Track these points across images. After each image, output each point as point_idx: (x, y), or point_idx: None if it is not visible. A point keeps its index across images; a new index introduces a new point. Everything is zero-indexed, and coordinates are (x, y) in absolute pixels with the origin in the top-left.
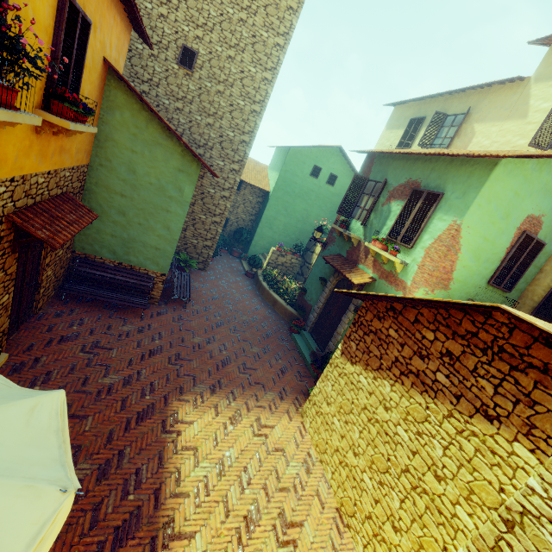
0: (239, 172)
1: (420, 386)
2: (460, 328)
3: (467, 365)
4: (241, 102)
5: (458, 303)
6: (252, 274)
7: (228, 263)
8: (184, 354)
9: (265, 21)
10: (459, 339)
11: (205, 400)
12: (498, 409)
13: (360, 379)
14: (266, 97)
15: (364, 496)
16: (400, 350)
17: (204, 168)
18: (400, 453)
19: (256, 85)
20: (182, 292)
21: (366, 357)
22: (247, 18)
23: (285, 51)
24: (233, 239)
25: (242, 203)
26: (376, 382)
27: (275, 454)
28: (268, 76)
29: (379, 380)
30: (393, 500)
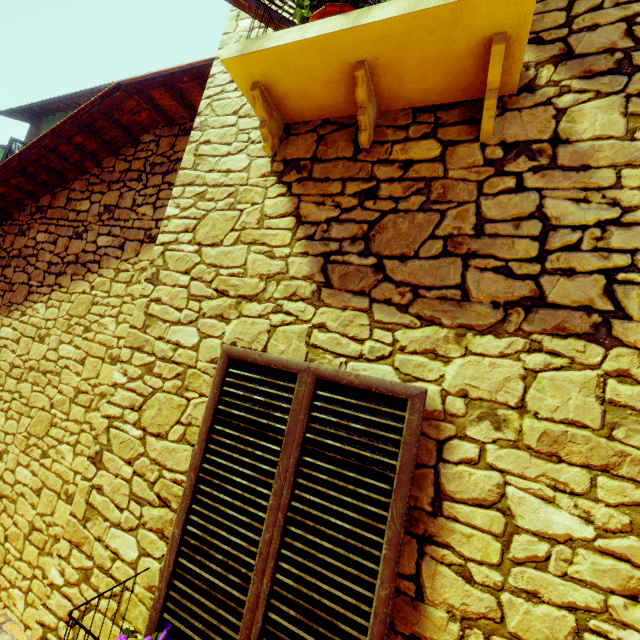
0: None
1: (81, 271)
2: (114, 174)
3: (127, 204)
4: None
5: (86, 112)
6: None
7: None
8: None
9: None
10: (115, 186)
11: None
12: (160, 223)
13: (2, 334)
14: None
15: (20, 506)
16: (53, 249)
17: None
18: (67, 379)
19: None
20: None
21: (9, 296)
22: None
23: None
24: None
25: None
26: (25, 317)
27: None
28: None
29: (30, 310)
30: (64, 458)
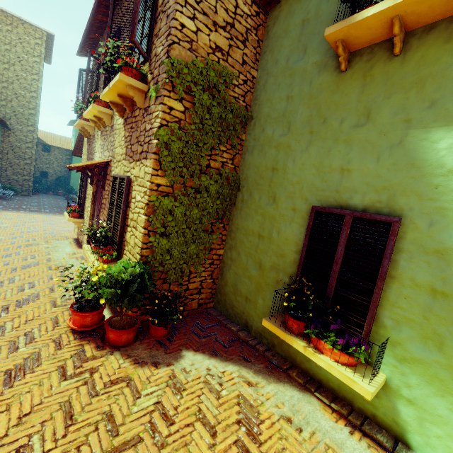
0: (34, 131)
1: None
2: None
3: None
4: (22, 92)
5: None
6: (70, 198)
7: (52, 196)
8: (5, 206)
9: (23, 50)
10: None
11: (16, 212)
12: None
13: None
14: (38, 88)
15: None
16: None
17: (8, 131)
18: None
19: (29, 83)
20: (5, 193)
21: None
22: (11, 49)
23: (42, 64)
24: (56, 185)
25: (55, 160)
26: None
27: (54, 219)
28: (36, 77)
29: None
30: None
